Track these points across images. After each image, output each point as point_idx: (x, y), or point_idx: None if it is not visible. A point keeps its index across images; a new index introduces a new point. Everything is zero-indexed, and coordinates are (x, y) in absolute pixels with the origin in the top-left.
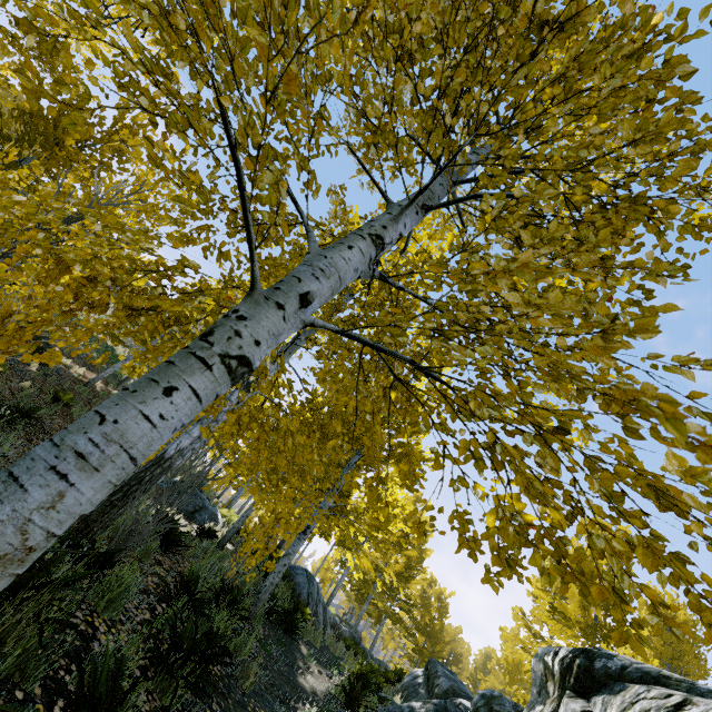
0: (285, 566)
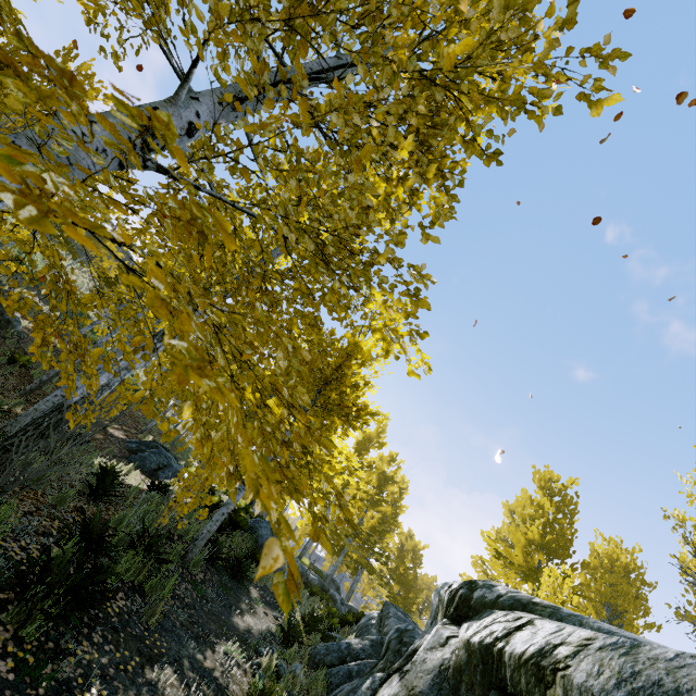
0: (223, 515)
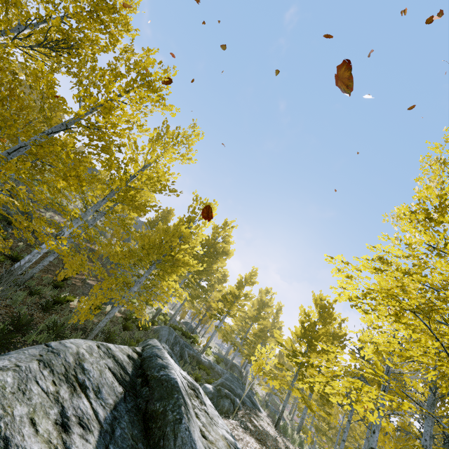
0: (107, 319)
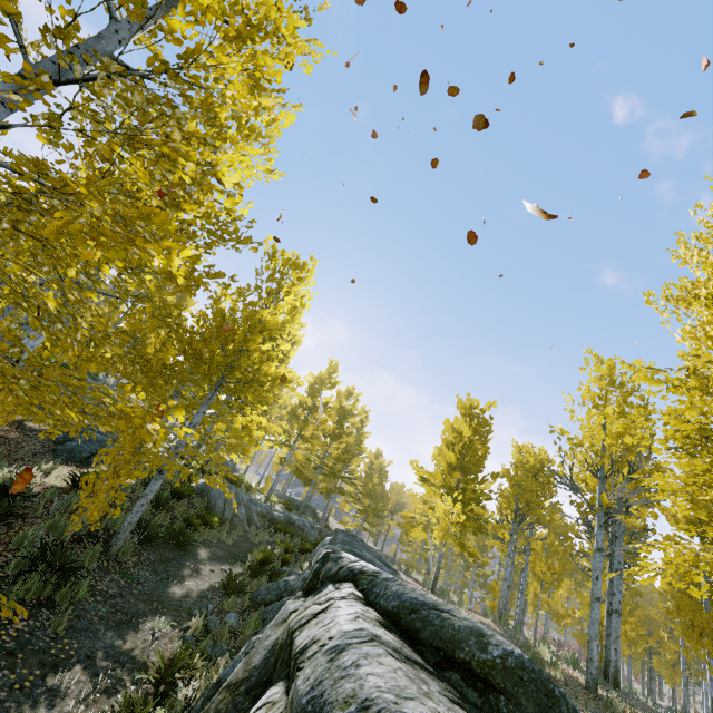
0: (143, 506)
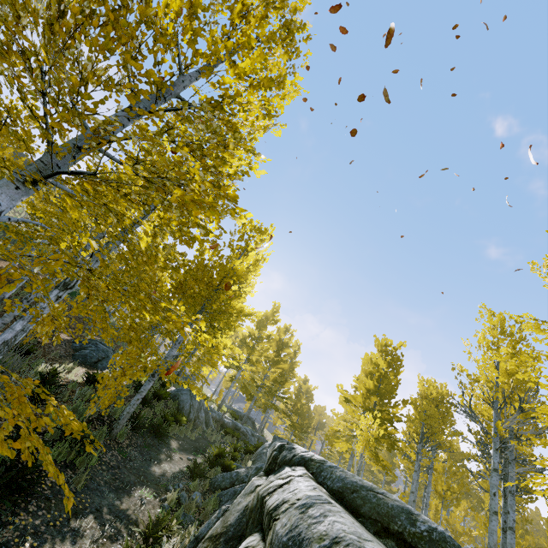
0: (138, 400)
